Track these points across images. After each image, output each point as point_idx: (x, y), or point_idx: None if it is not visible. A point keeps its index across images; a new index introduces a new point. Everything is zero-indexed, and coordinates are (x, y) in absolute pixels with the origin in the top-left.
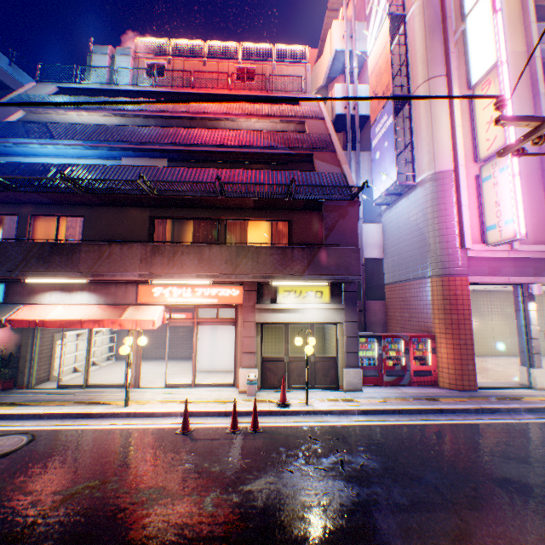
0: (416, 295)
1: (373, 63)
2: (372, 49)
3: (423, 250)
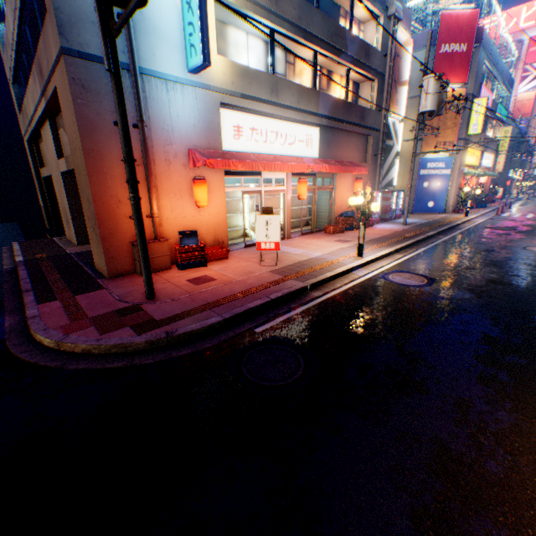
0: None
1: (520, 99)
2: (521, 94)
3: None
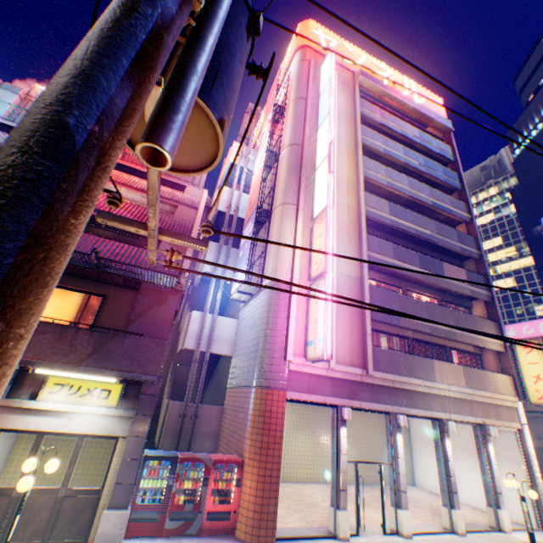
0: (243, 406)
1: (254, 180)
2: (256, 170)
3: (255, 355)
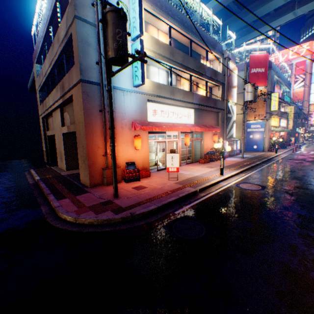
0: None
1: (295, 92)
2: (295, 89)
3: None
